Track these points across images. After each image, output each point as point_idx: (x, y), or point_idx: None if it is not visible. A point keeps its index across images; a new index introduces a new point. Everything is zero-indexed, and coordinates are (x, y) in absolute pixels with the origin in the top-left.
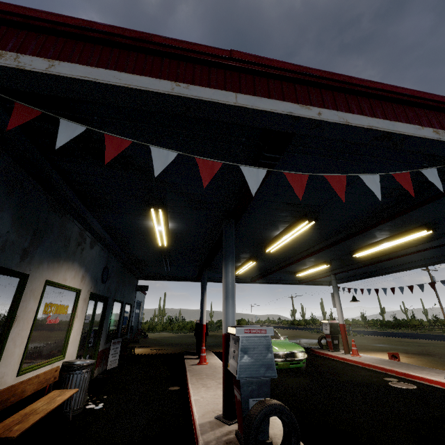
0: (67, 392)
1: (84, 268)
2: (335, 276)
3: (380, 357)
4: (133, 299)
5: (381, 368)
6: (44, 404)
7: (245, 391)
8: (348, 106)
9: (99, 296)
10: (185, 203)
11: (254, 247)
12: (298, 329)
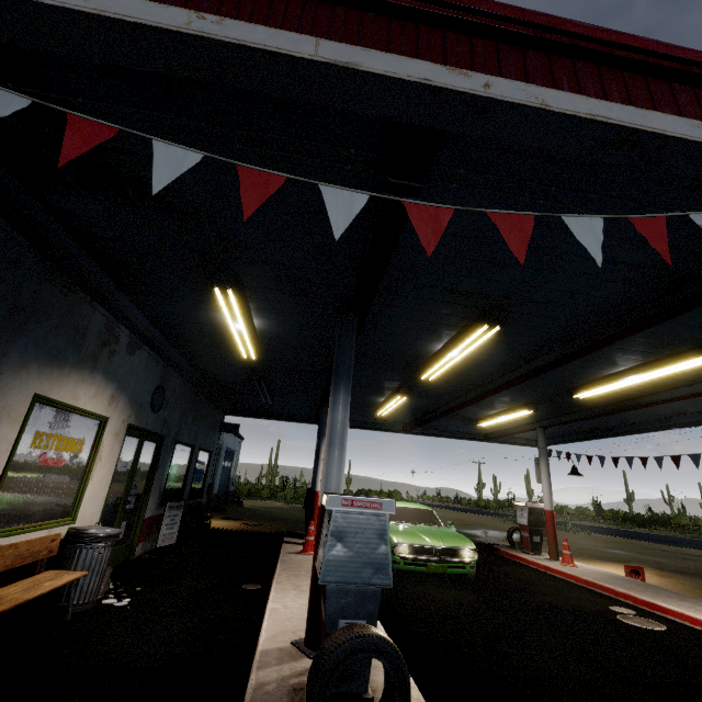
0: (66, 575)
1: (115, 383)
2: (544, 431)
3: (612, 571)
4: (214, 443)
5: (608, 589)
6: (19, 590)
7: (333, 605)
8: (552, 77)
9: (146, 432)
10: (274, 282)
11: (402, 371)
12: (484, 514)
